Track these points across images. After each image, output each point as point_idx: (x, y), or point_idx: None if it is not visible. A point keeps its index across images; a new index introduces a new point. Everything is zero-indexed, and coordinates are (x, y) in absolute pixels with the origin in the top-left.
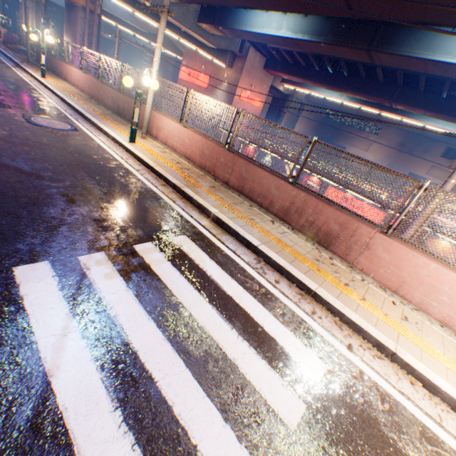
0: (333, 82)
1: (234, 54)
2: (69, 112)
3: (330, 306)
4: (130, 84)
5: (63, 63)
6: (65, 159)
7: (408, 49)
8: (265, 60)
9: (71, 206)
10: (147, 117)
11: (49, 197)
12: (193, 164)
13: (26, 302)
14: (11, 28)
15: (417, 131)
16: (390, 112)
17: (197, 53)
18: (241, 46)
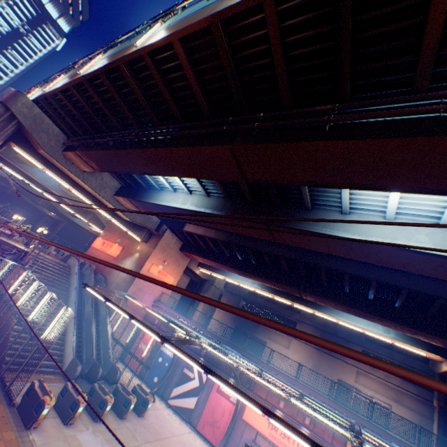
0: (244, 267)
1: (152, 231)
2: None
3: None
4: None
5: None
6: None
7: (306, 224)
8: (182, 242)
9: None
10: None
11: None
12: None
13: None
14: None
15: (330, 329)
16: (302, 304)
17: (119, 228)
18: (159, 226)
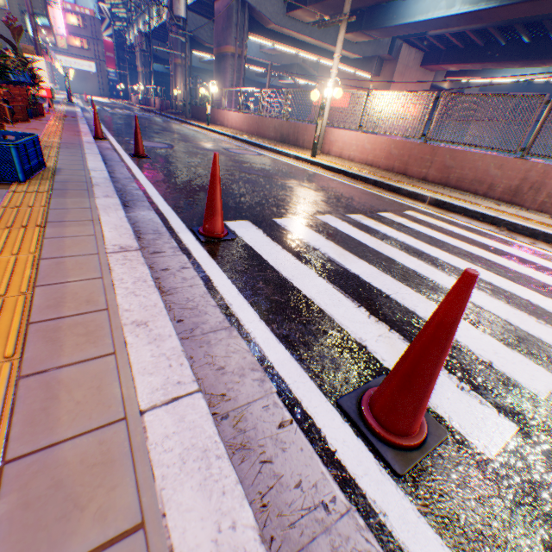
0: (532, 54)
1: (381, 59)
2: (244, 145)
3: None
4: (317, 97)
5: (219, 111)
6: (276, 170)
7: None
8: (421, 55)
9: (310, 192)
10: (321, 133)
11: (292, 188)
12: (377, 169)
13: (339, 229)
14: (165, 96)
15: None
16: None
17: None
18: (389, 47)
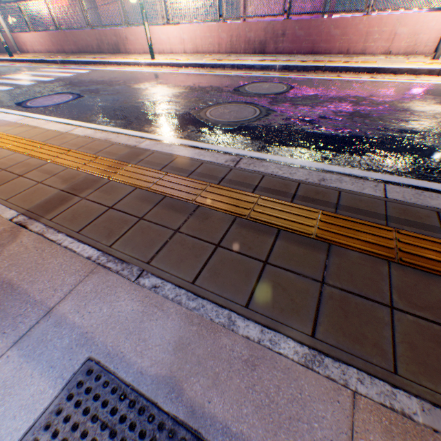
0: None
1: None
2: None
3: (103, 63)
4: None
5: None
6: None
7: None
8: None
9: None
10: (11, 39)
11: None
12: (54, 54)
13: None
14: None
15: None
16: None
17: None
18: None
